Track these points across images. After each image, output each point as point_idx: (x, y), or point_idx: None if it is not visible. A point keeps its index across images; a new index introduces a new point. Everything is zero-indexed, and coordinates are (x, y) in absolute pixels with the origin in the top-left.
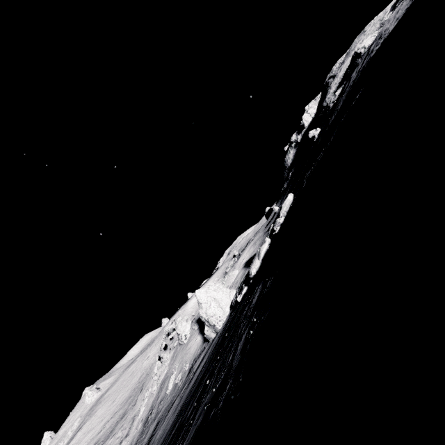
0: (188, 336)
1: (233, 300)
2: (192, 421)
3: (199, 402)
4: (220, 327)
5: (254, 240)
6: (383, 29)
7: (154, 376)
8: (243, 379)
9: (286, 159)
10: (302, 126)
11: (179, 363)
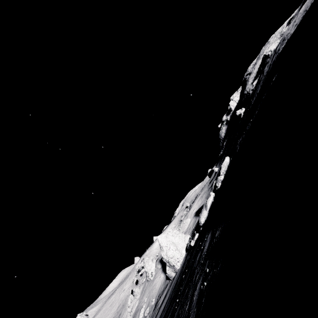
0: (153, 274)
1: (188, 244)
2: None
3: None
4: (178, 267)
5: (201, 194)
6: (285, 35)
7: (128, 308)
8: None
9: (220, 133)
10: (230, 110)
11: (147, 297)
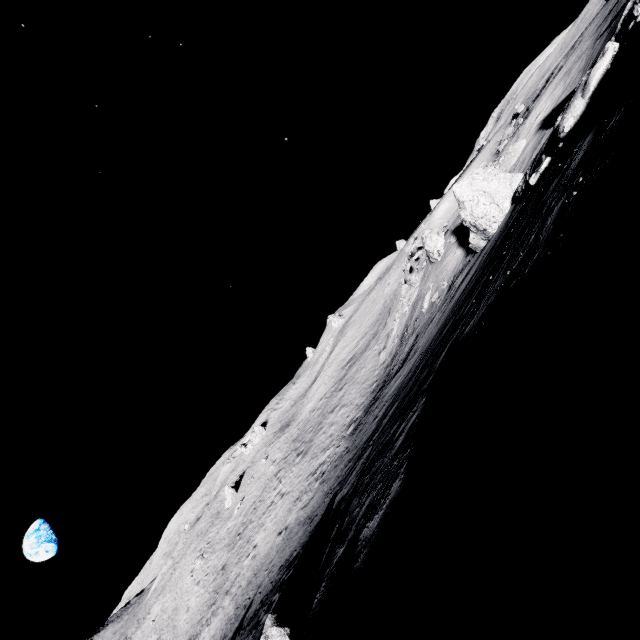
0: (441, 253)
1: (519, 188)
2: (477, 308)
3: (480, 296)
4: (494, 231)
5: (567, 65)
6: None
7: (402, 299)
8: (564, 236)
9: None
10: None
11: (432, 283)
